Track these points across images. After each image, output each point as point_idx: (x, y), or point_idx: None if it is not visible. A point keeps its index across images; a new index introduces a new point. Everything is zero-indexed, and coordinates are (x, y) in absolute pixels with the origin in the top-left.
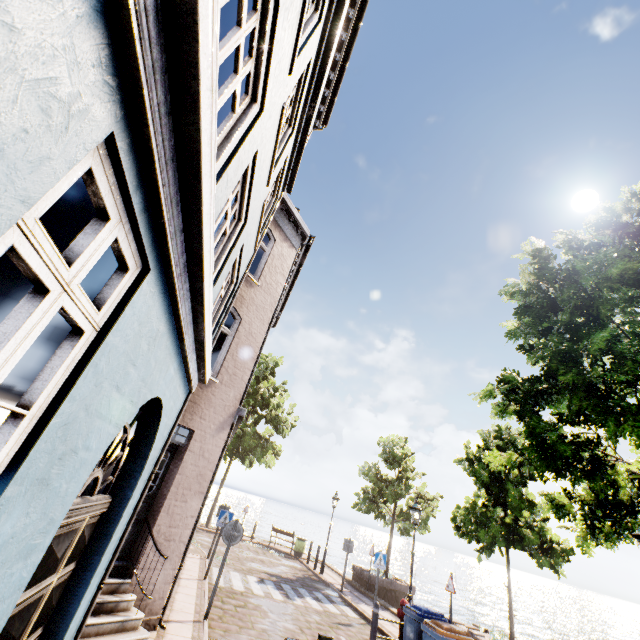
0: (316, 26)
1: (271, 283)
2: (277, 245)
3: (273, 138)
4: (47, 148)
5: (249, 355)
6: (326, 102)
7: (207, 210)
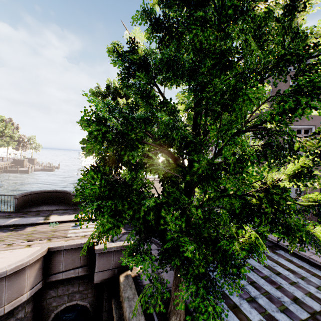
0: None
1: None
2: None
3: None
4: None
5: None
6: None
7: None
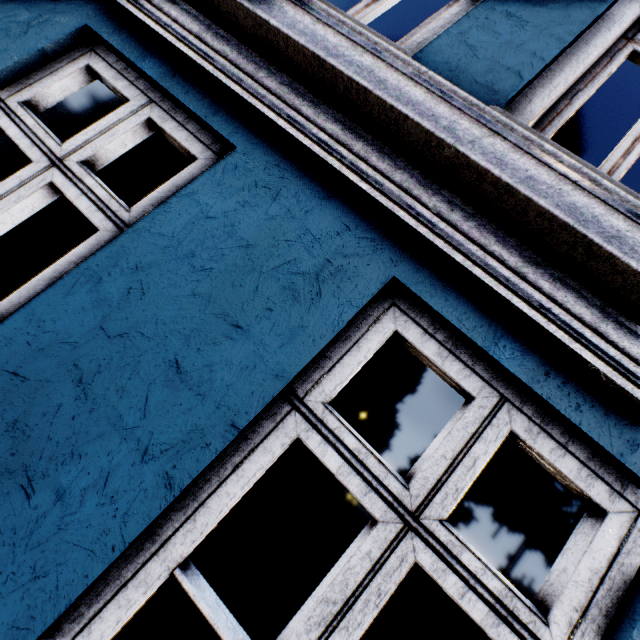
0: None
1: None
2: None
3: None
4: None
5: None
6: None
7: None
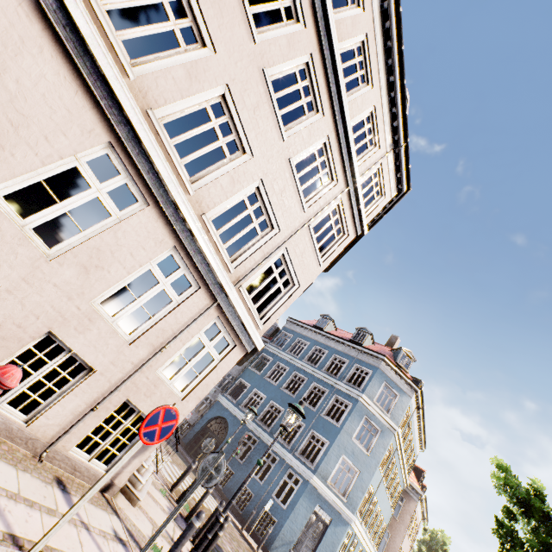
0: (396, 475)
1: (403, 519)
2: (406, 501)
3: (387, 502)
4: (357, 550)
5: (394, 550)
6: (422, 445)
7: (368, 544)
